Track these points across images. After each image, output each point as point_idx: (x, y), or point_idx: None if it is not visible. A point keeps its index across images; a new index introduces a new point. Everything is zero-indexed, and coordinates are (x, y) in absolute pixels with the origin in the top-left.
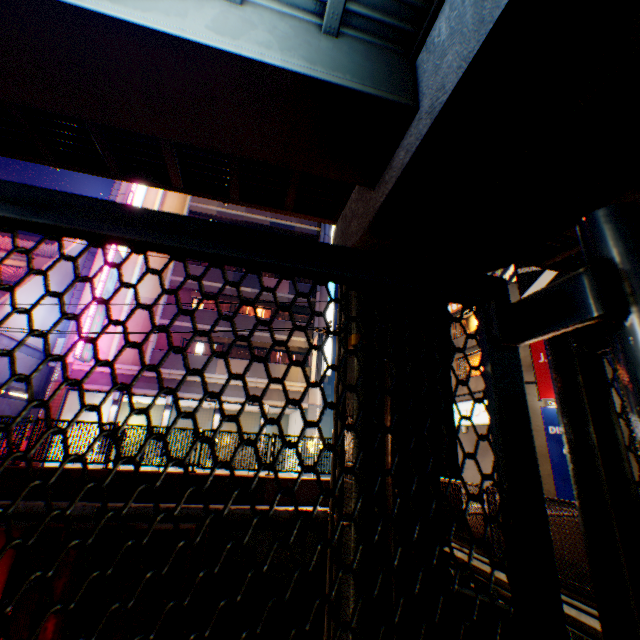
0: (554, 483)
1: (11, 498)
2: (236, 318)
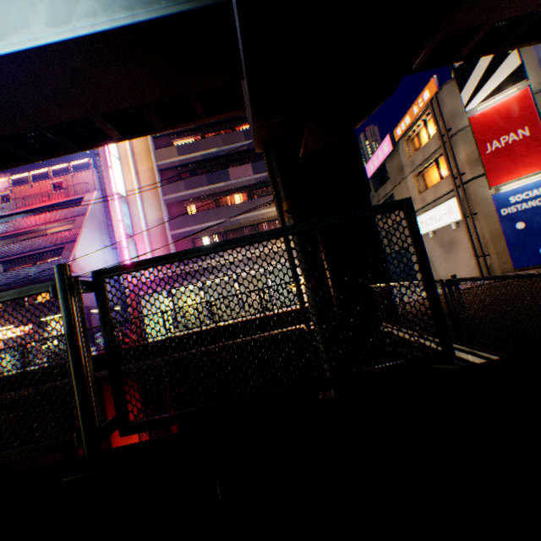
0: (509, 256)
1: (127, 364)
2: (221, 211)
